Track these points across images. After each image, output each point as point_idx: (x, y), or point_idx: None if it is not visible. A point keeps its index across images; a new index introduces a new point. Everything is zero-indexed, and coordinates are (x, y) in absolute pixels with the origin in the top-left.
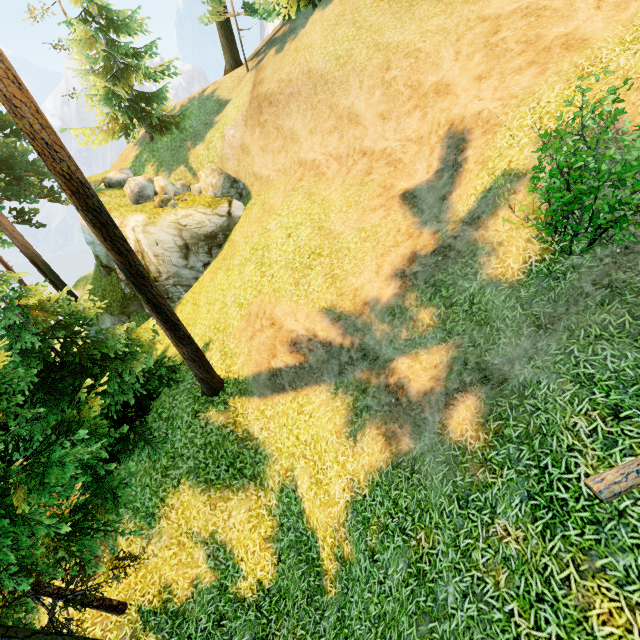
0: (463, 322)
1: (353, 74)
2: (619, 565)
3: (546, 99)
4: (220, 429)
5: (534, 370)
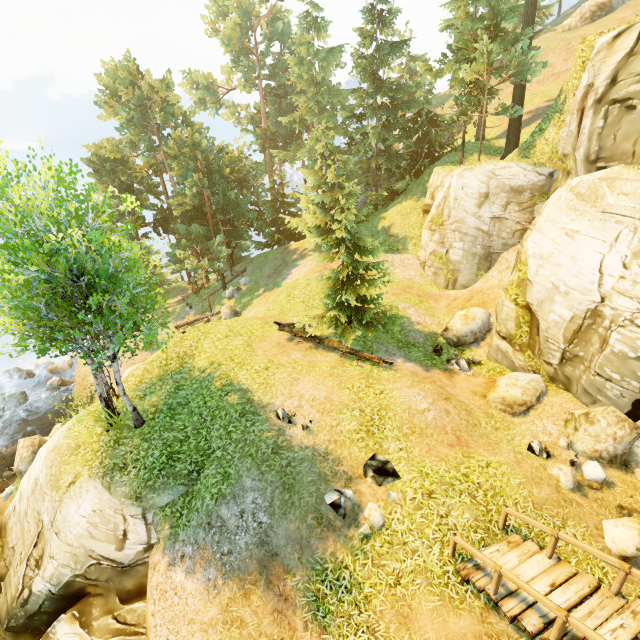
0: None
1: (549, 52)
2: None
3: None
4: (488, 144)
5: None
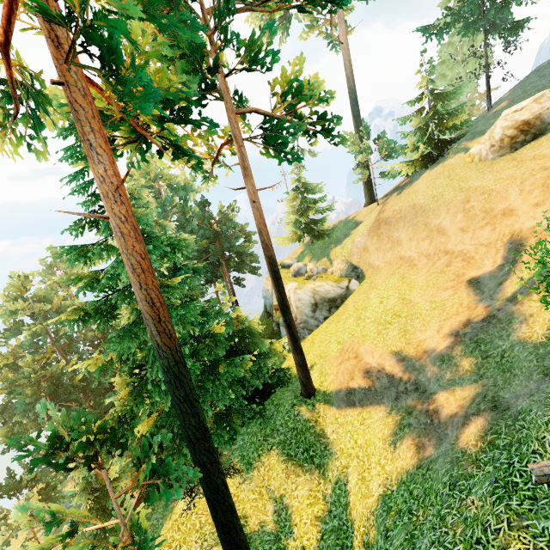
0: (493, 369)
1: (443, 205)
2: (539, 526)
3: None
4: (305, 421)
5: (530, 402)
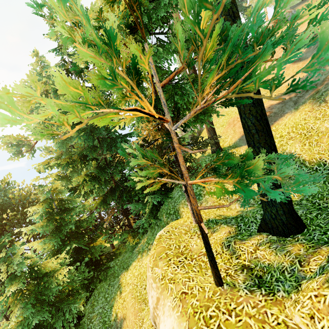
0: None
1: None
2: None
3: None
4: None
5: None
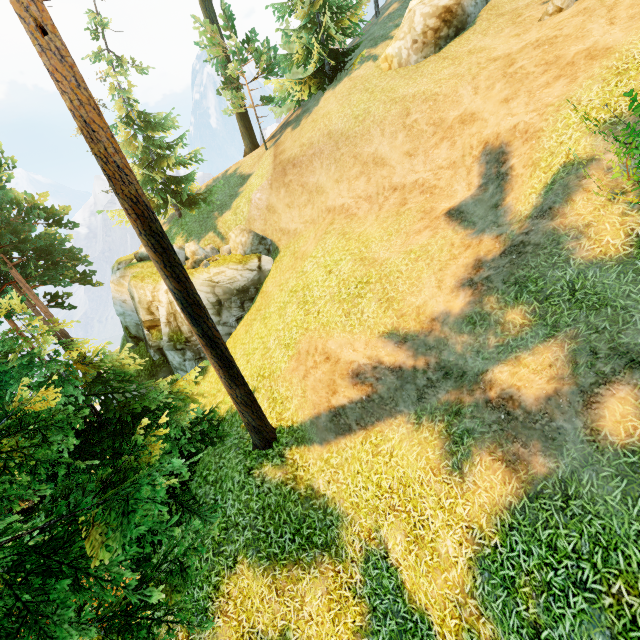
0: (569, 312)
1: (373, 126)
2: None
3: (586, 99)
4: (279, 487)
5: None
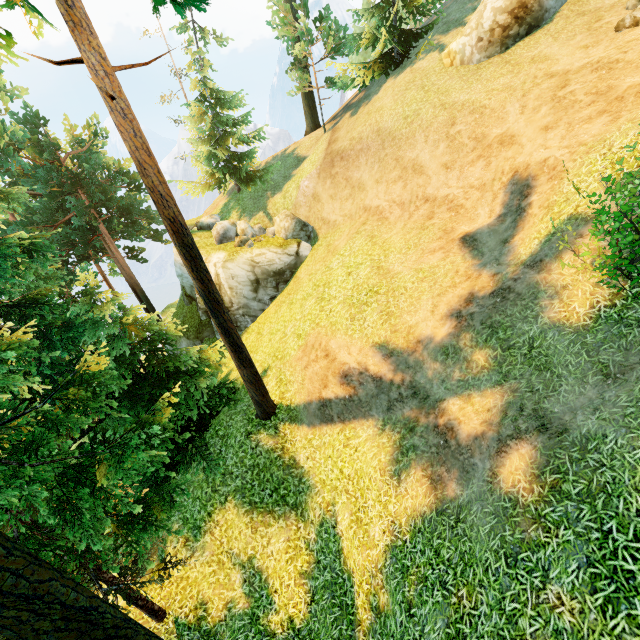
0: (521, 366)
1: (419, 130)
2: None
3: (618, 145)
4: (268, 452)
5: (599, 422)
